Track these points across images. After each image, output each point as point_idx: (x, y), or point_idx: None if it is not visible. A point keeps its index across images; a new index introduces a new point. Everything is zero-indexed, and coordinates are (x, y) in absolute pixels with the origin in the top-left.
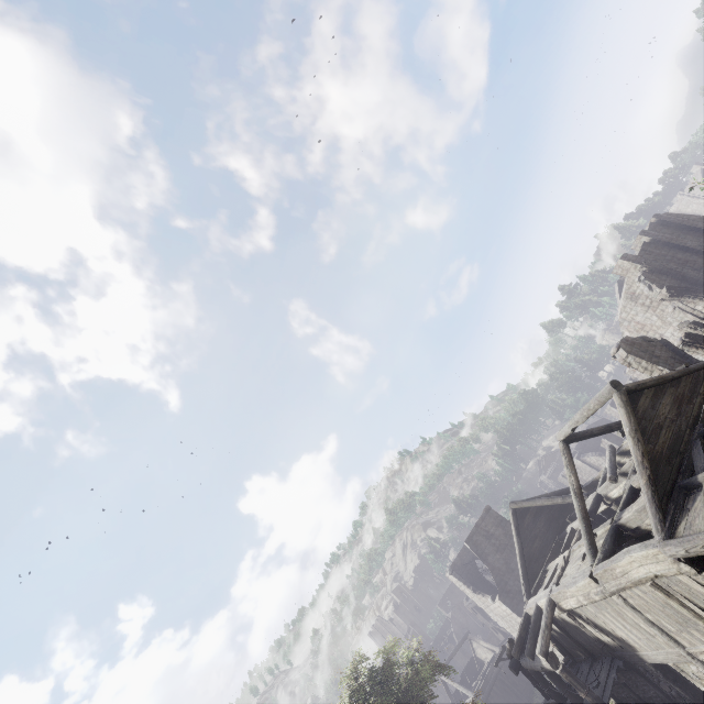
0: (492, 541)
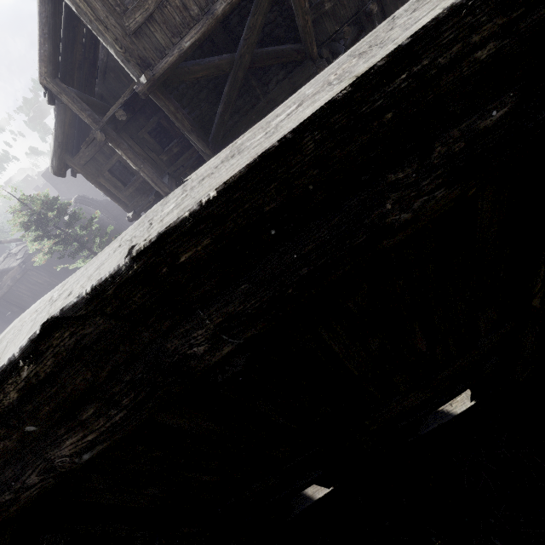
0: (60, 178)
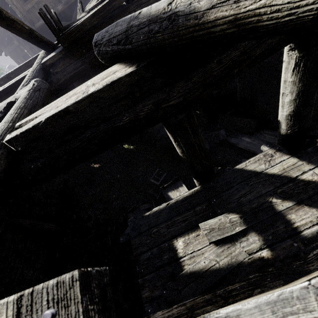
0: None
